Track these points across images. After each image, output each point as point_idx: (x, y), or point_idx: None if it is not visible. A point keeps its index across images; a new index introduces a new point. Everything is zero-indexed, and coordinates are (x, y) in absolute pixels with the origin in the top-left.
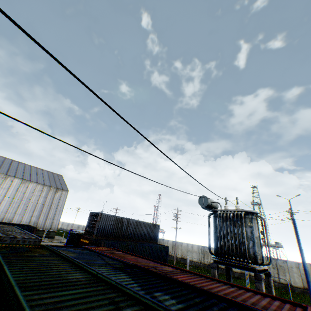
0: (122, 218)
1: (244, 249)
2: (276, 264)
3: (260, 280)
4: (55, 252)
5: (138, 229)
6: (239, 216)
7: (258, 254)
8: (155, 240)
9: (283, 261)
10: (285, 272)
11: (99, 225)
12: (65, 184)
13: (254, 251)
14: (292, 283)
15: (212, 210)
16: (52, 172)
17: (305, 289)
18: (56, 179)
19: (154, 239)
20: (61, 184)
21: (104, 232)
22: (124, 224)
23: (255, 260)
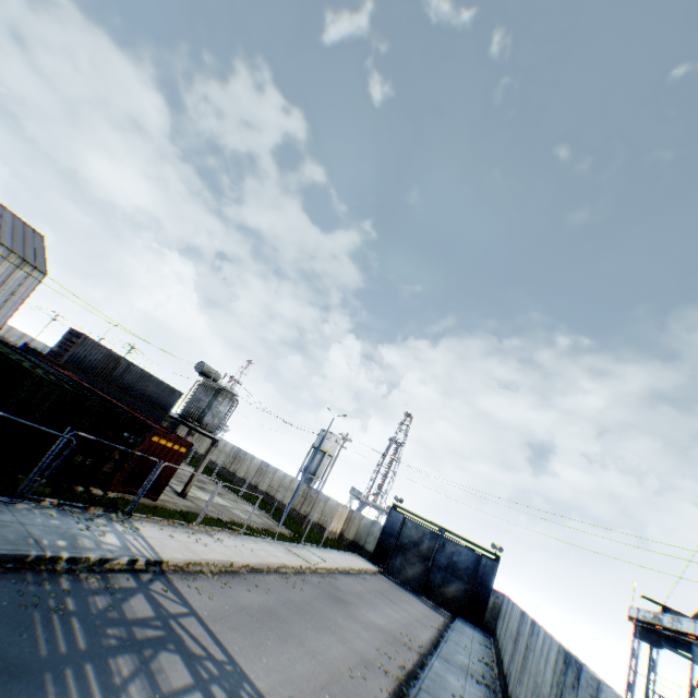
0: (121, 357)
1: (202, 416)
2: (308, 493)
3: (190, 434)
4: (6, 345)
5: (143, 383)
6: (218, 390)
7: (210, 423)
8: (166, 411)
9: (317, 493)
10: (311, 504)
11: (77, 351)
12: (46, 259)
13: (208, 419)
14: (311, 516)
15: (203, 378)
16: (24, 221)
17: (318, 525)
18: (28, 239)
19: (164, 409)
20: (38, 255)
21: (83, 363)
22: (120, 367)
23: (203, 425)
